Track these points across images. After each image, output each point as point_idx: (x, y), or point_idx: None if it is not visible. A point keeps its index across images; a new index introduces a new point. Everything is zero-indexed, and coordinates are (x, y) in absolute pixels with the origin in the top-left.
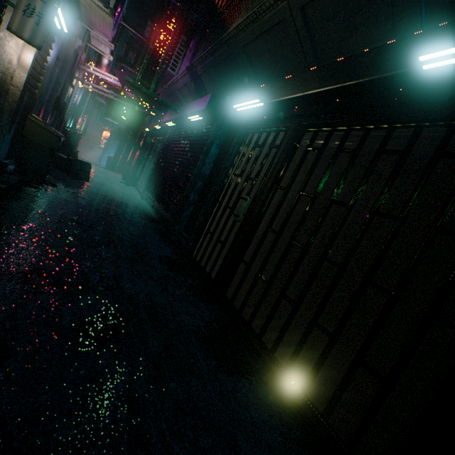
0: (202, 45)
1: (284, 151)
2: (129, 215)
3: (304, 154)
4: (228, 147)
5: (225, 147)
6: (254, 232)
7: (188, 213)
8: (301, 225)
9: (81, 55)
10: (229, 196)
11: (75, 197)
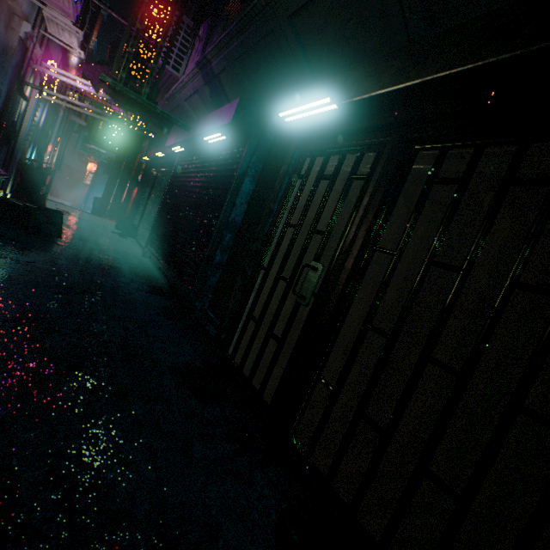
0: (218, 27)
1: (382, 185)
2: (122, 290)
3: (425, 190)
4: (269, 180)
5: (265, 180)
6: (338, 328)
7: (214, 281)
8: (442, 327)
9: (32, 48)
10: (282, 260)
11: (30, 269)
